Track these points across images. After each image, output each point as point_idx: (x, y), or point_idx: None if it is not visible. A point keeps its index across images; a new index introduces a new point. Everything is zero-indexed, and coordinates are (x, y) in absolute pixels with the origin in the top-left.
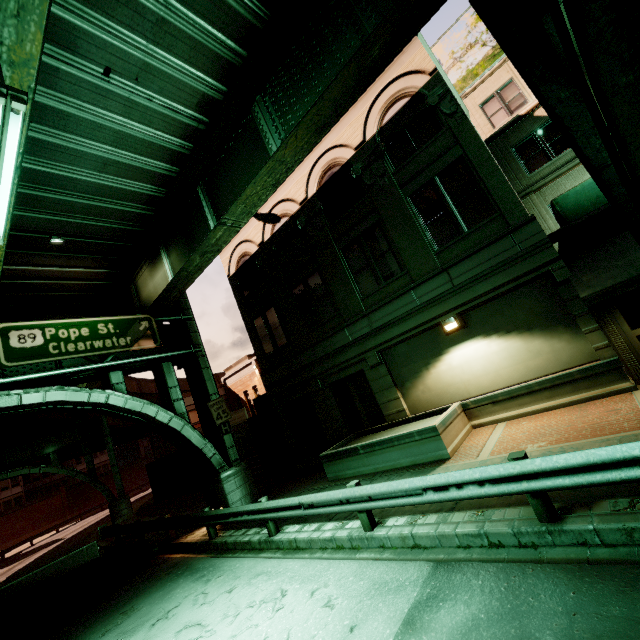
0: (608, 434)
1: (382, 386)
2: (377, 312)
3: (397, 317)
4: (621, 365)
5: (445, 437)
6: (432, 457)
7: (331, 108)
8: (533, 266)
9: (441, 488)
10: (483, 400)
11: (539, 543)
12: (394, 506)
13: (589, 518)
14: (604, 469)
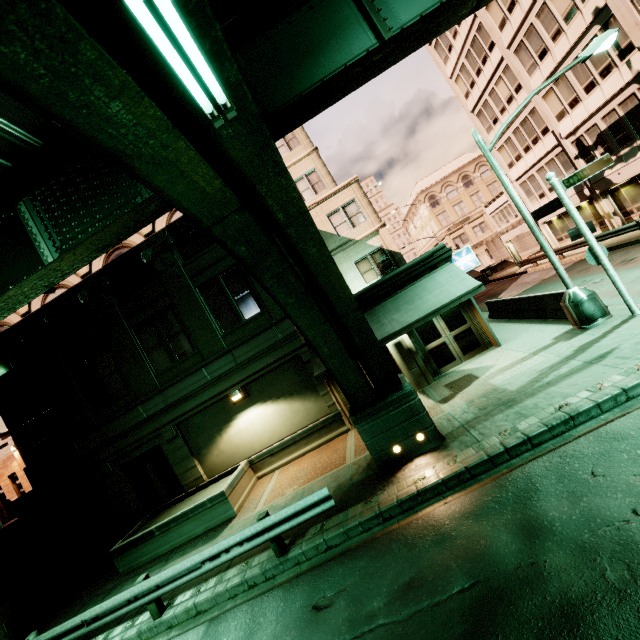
0: (328, 472)
1: (180, 457)
2: (172, 388)
3: (191, 392)
4: (342, 415)
5: (232, 498)
6: (222, 519)
7: (113, 235)
8: (289, 350)
9: (215, 556)
10: (264, 454)
11: (276, 573)
12: (179, 586)
13: (301, 544)
14: (304, 512)
